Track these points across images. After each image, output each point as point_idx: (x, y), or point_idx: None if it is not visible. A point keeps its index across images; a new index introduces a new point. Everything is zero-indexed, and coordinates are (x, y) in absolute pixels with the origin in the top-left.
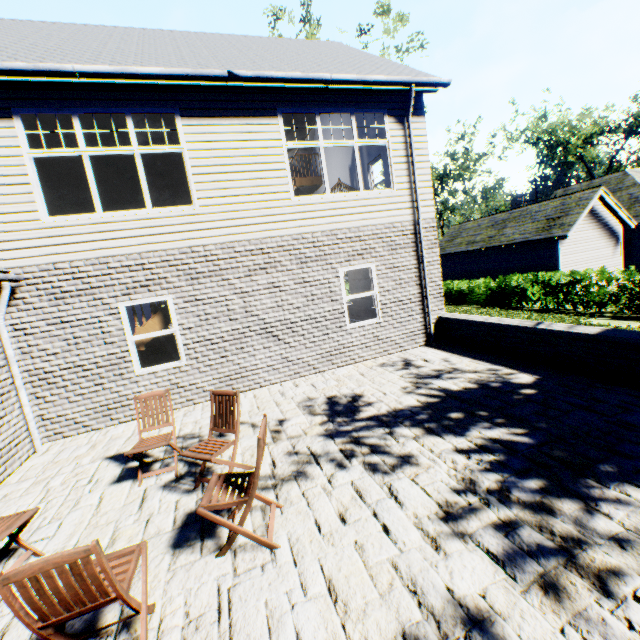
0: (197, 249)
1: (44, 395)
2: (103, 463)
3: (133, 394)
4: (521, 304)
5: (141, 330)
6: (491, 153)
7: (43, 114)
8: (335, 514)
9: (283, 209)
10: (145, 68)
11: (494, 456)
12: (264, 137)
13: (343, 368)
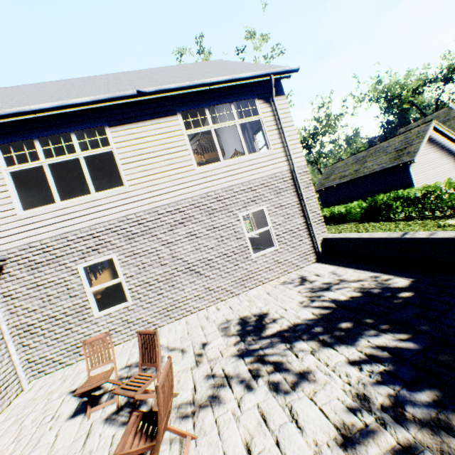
0: (131, 217)
1: (28, 343)
2: (67, 397)
3: (94, 333)
4: (389, 216)
5: (96, 282)
6: (345, 112)
7: (14, 142)
8: (242, 444)
9: (190, 177)
10: (79, 99)
11: (384, 366)
12: (169, 130)
13: (254, 289)
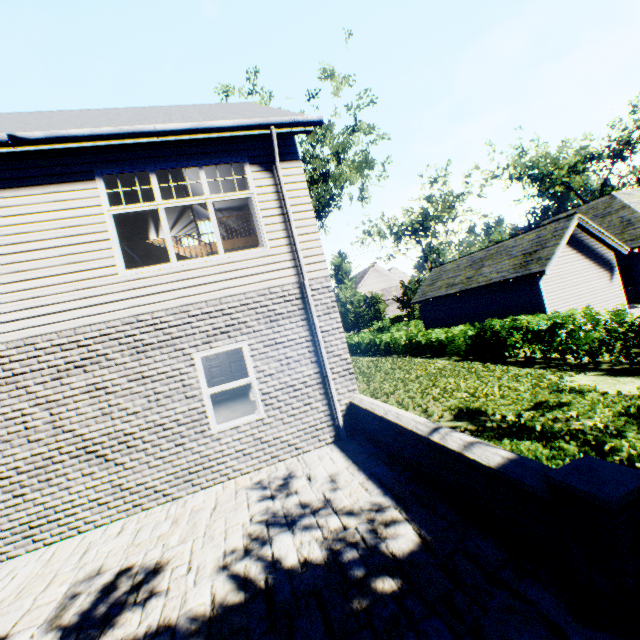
0: None
1: None
2: None
3: None
4: (503, 355)
5: None
6: (468, 192)
7: None
8: None
9: (108, 287)
10: None
11: None
12: (78, 204)
13: (207, 491)
